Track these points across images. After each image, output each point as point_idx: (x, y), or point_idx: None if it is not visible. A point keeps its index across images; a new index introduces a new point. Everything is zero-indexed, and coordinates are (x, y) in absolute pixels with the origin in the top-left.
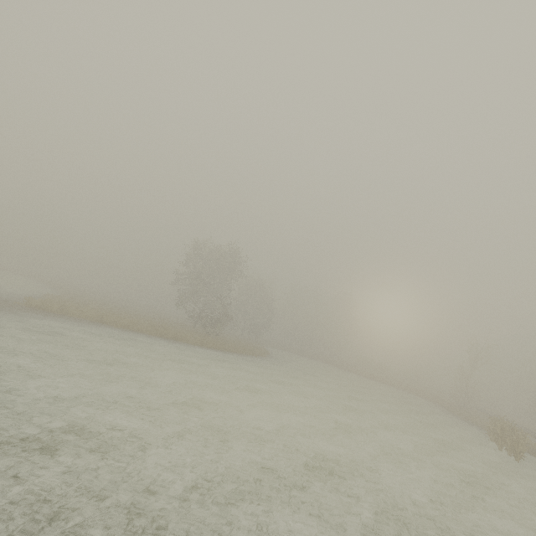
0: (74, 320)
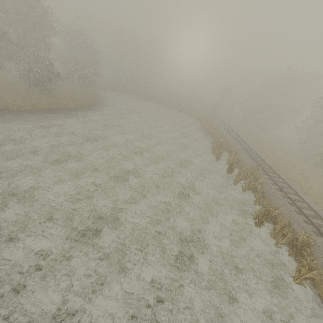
0: None
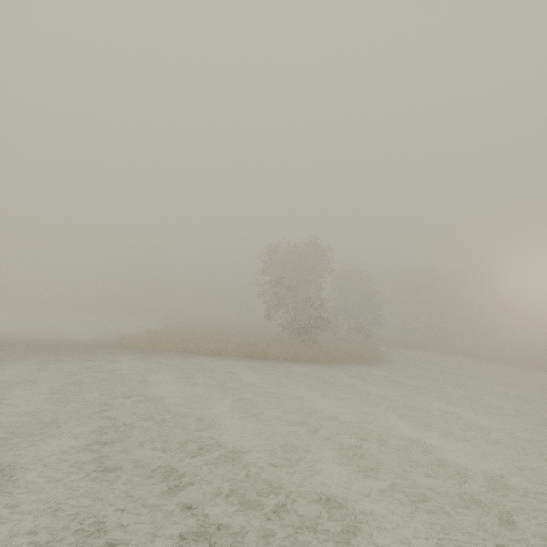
0: (159, 353)
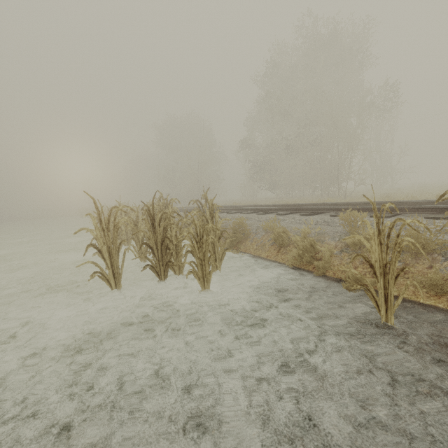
0: None
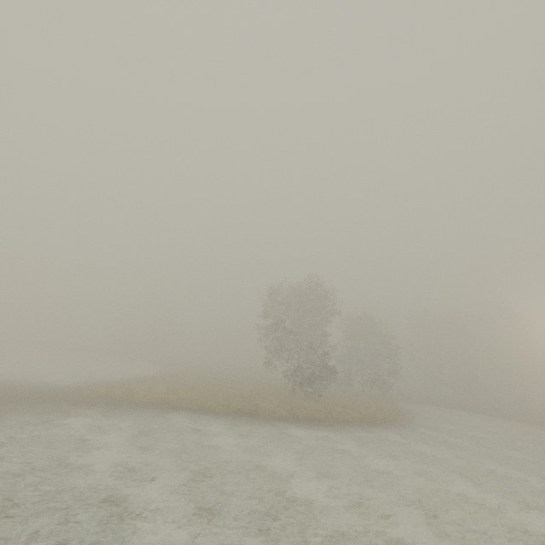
0: (133, 404)
